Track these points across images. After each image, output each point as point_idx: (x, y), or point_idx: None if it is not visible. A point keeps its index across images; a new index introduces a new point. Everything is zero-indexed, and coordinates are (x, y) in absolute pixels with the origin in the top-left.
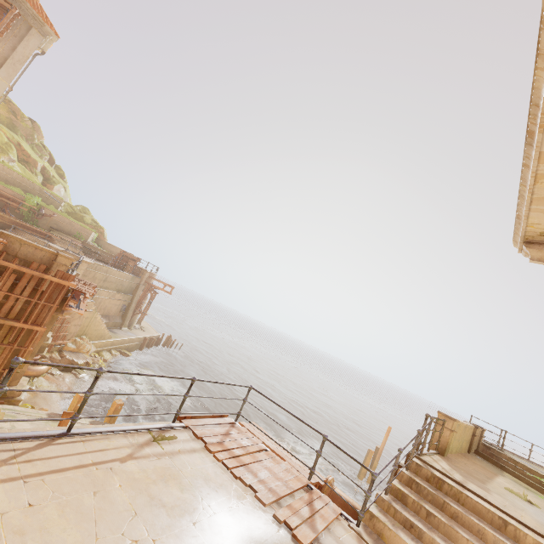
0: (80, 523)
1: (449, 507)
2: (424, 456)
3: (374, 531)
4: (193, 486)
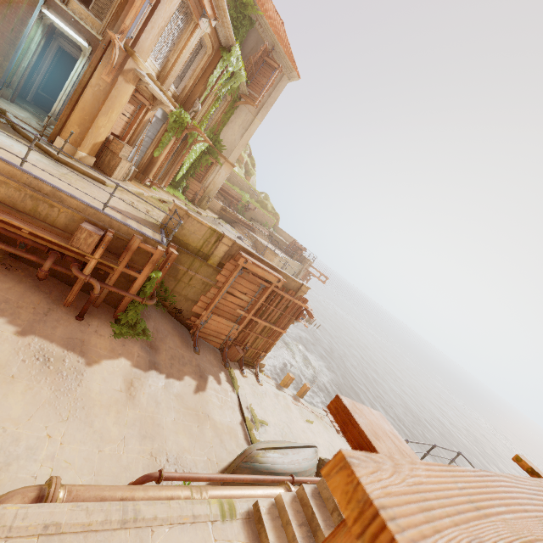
0: None
1: None
2: None
3: None
4: None
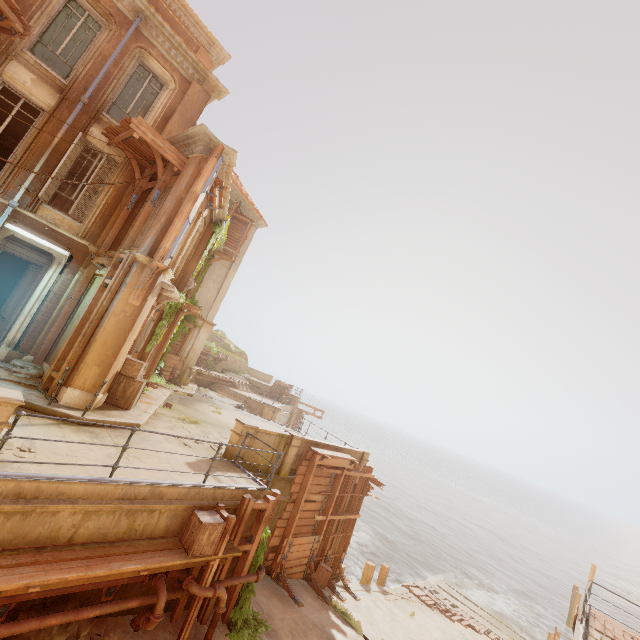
0: None
1: None
2: None
3: None
4: None
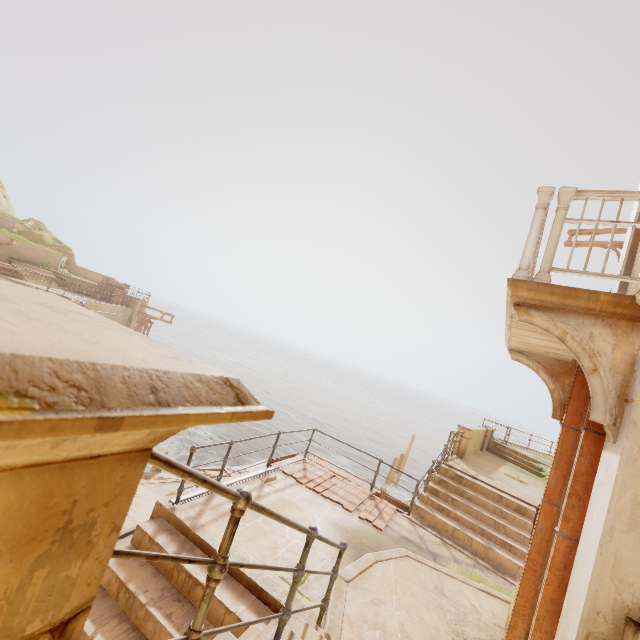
0: (265, 535)
1: (466, 493)
2: (449, 461)
3: (419, 516)
4: (305, 508)
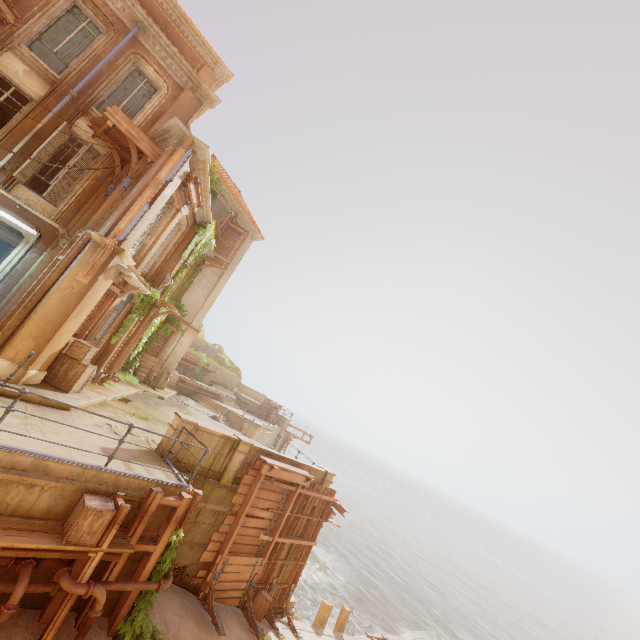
0: None
1: None
2: None
3: None
4: None
